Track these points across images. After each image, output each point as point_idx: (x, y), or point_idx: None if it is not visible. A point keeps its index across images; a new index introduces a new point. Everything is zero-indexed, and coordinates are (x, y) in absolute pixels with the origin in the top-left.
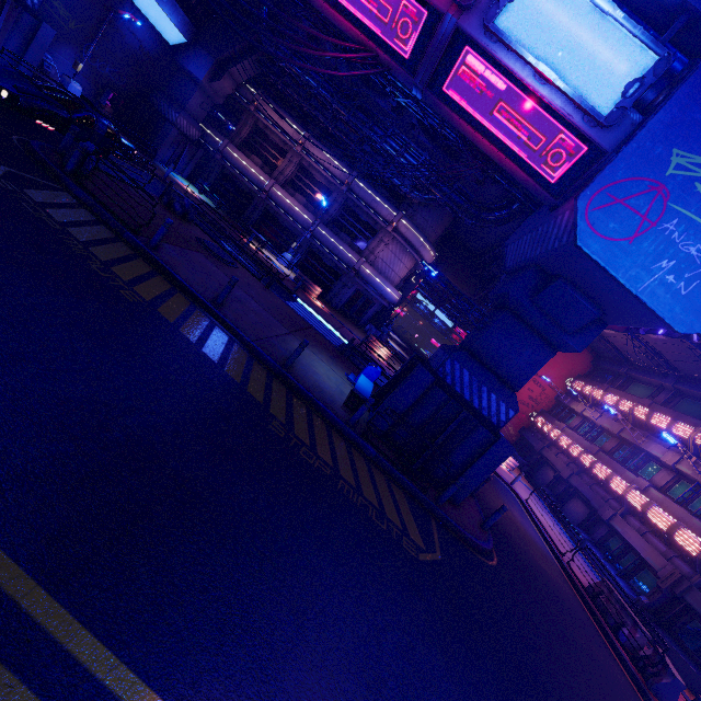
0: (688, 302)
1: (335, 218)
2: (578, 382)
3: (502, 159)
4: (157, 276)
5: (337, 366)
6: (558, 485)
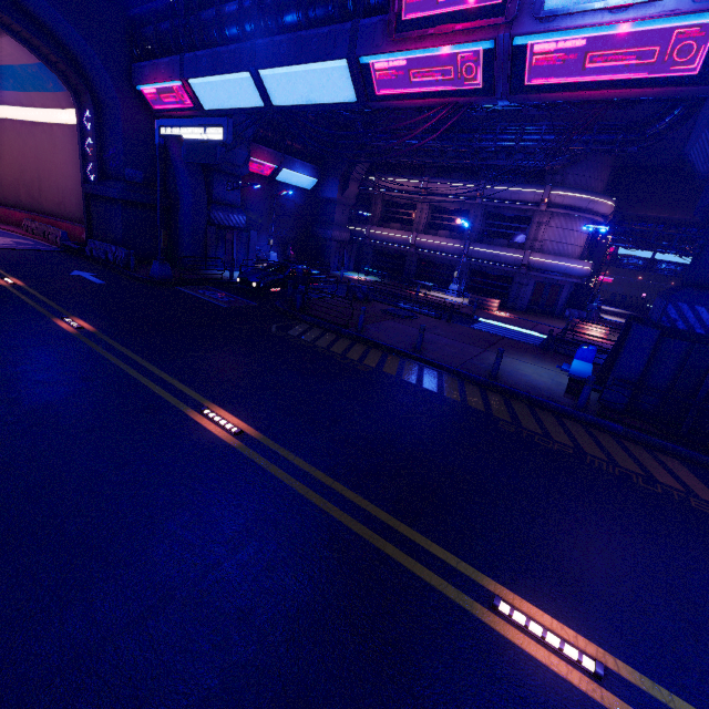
0: None
1: (482, 230)
2: None
3: (619, 93)
4: (371, 349)
5: (545, 362)
6: None
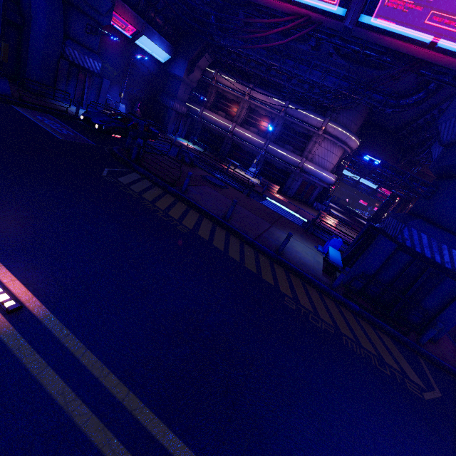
0: None
1: (279, 136)
2: None
3: (437, 57)
4: (190, 210)
5: (307, 241)
6: None
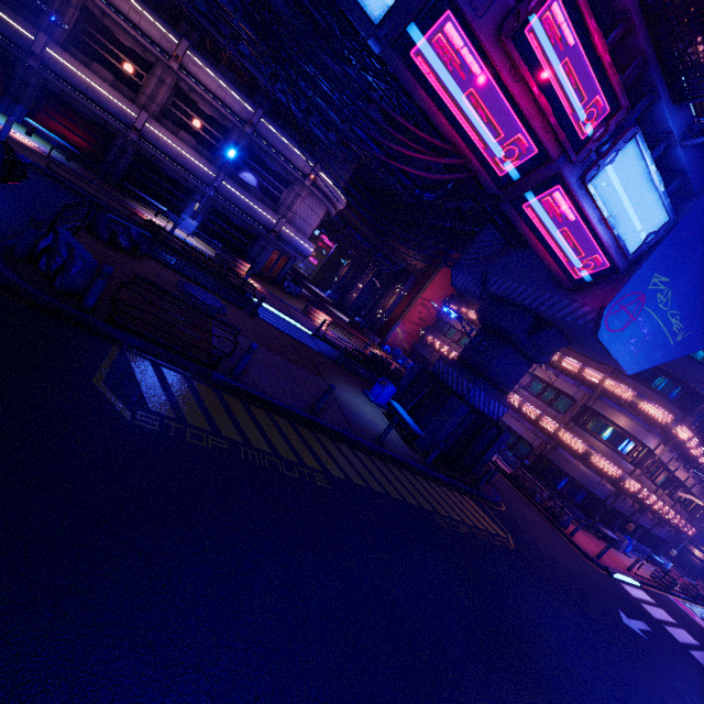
0: (635, 359)
1: (238, 166)
2: (455, 303)
3: (547, 259)
4: (274, 419)
5: (355, 389)
6: None
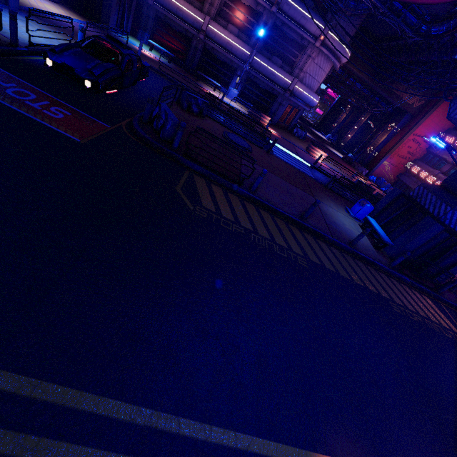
0: None
1: (265, 42)
2: (450, 137)
3: None
4: (275, 219)
5: (338, 206)
6: None
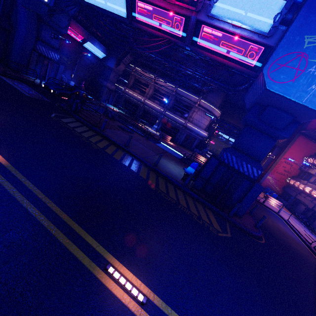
0: None
1: (172, 106)
2: (310, 159)
3: (228, 63)
4: (104, 140)
5: (179, 165)
6: (308, 212)
